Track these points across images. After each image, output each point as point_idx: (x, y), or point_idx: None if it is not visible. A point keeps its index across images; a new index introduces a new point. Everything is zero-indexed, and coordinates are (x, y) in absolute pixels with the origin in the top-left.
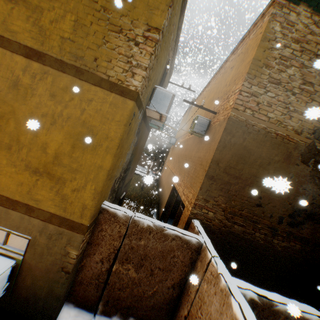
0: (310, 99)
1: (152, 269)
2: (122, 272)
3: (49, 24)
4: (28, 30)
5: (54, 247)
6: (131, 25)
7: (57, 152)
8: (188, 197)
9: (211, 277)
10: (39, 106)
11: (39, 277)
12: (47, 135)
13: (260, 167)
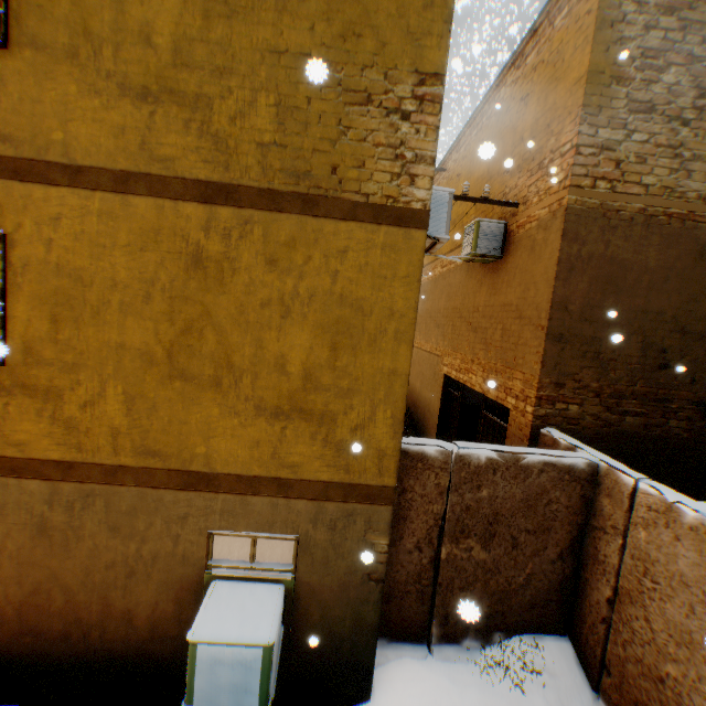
0: None
1: (515, 537)
2: (460, 556)
3: (228, 124)
4: (192, 147)
5: (345, 541)
6: (386, 82)
7: (305, 367)
8: (510, 390)
9: (650, 515)
10: (251, 289)
11: (330, 602)
12: (279, 341)
13: (649, 290)
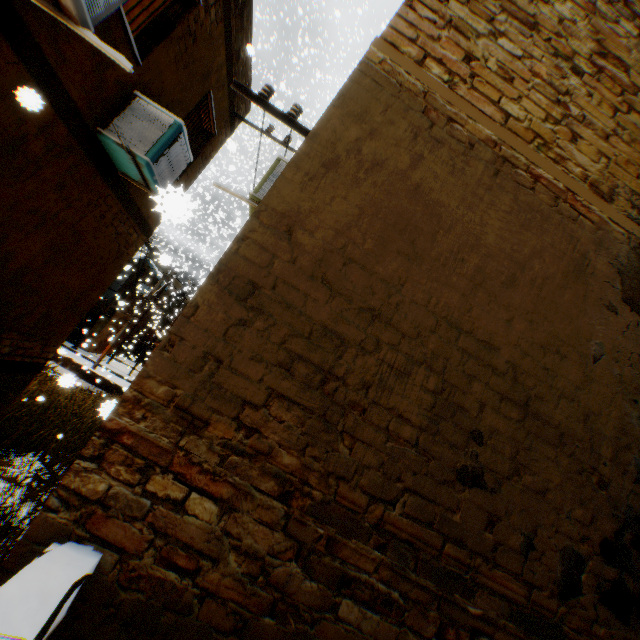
0: (625, 104)
1: None
2: None
3: None
4: None
5: None
6: None
7: None
8: None
9: None
10: None
11: None
12: None
13: (477, 287)
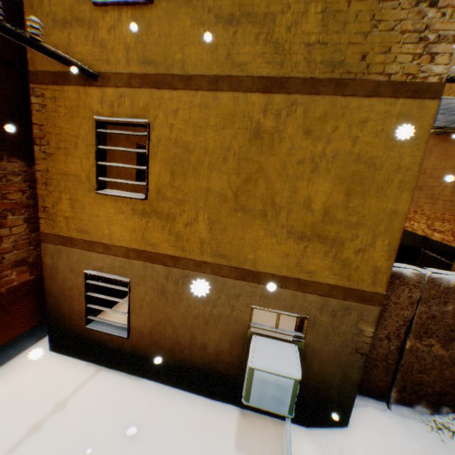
0: None
1: None
2: (421, 349)
3: (285, 33)
4: (259, 54)
5: (341, 325)
6: None
7: (325, 206)
8: None
9: None
10: (291, 152)
11: (326, 362)
12: (308, 188)
13: None
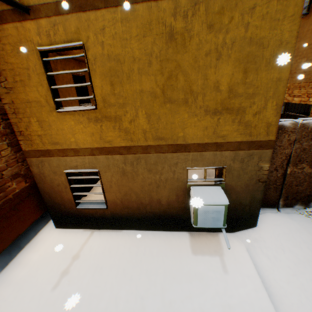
0: None
1: None
2: (296, 172)
3: None
4: None
5: (247, 167)
6: None
7: (229, 85)
8: (311, 94)
9: None
10: (200, 47)
11: (240, 192)
12: (215, 74)
13: None
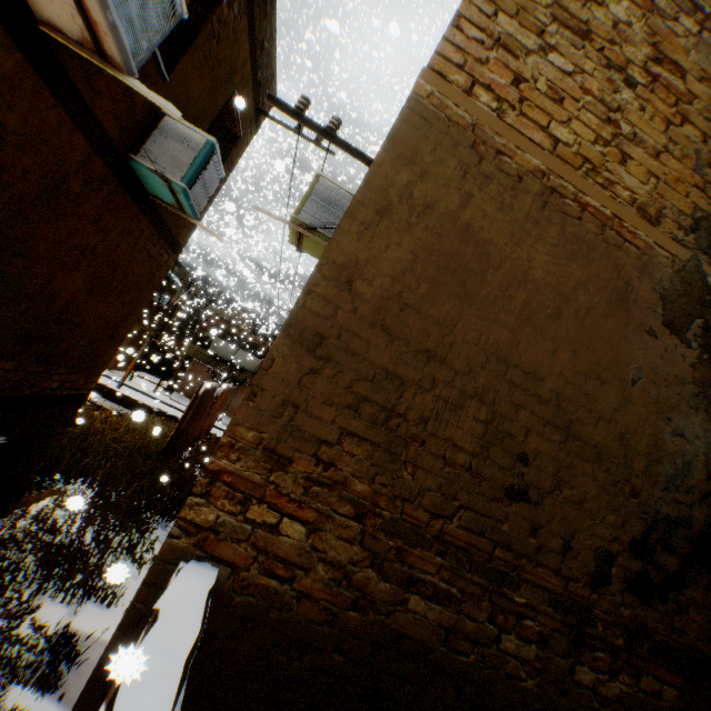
0: (679, 115)
1: None
2: None
3: None
4: None
5: None
6: None
7: None
8: None
9: None
10: None
11: None
12: None
13: (524, 322)
